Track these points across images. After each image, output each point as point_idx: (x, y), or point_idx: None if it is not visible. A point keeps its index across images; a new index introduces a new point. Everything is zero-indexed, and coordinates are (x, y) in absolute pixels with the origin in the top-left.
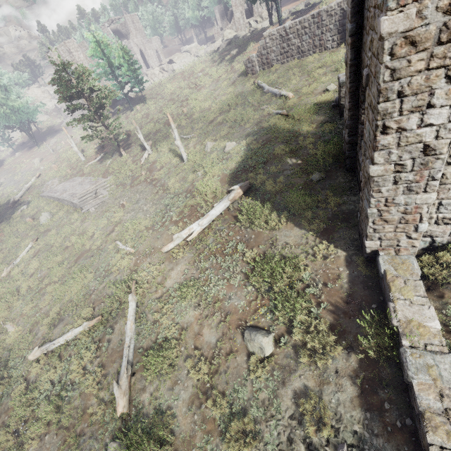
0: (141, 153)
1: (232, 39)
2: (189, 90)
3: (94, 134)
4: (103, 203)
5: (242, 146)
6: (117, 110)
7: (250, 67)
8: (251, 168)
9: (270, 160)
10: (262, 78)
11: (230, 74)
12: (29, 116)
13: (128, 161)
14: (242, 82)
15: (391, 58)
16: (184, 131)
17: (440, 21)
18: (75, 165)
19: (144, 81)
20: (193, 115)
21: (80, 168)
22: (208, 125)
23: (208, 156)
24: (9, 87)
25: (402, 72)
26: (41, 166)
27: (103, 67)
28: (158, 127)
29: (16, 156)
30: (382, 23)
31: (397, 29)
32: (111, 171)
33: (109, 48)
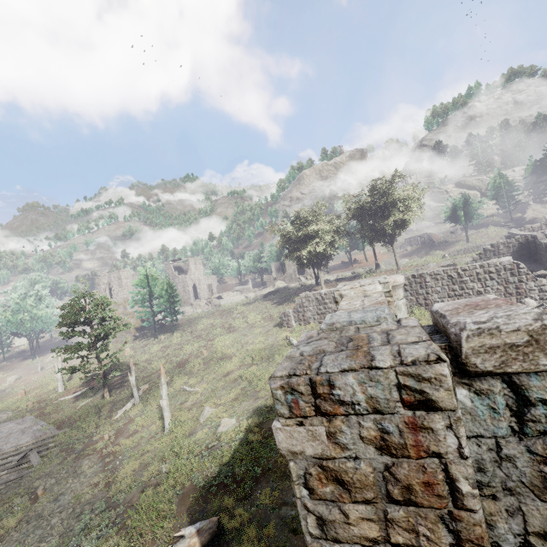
0: (128, 399)
1: (283, 288)
2: (221, 330)
3: (80, 366)
4: (17, 481)
5: (240, 430)
6: (142, 334)
7: (286, 320)
8: (234, 485)
9: (268, 472)
10: (295, 335)
11: (266, 321)
12: (45, 326)
13: (105, 408)
14: (275, 333)
15: (309, 495)
16: (191, 380)
17: (375, 460)
18: (46, 396)
19: (188, 309)
20: (211, 360)
21: (47, 403)
22: (220, 379)
23: (197, 431)
24: (45, 297)
25: (338, 529)
26: (10, 387)
27: (142, 295)
28: (168, 367)
29: (0, 365)
30: (275, 431)
31: (304, 449)
32: (75, 419)
33: (156, 281)
